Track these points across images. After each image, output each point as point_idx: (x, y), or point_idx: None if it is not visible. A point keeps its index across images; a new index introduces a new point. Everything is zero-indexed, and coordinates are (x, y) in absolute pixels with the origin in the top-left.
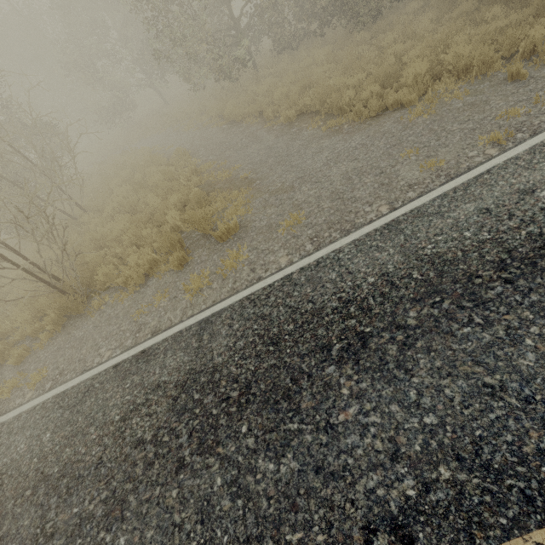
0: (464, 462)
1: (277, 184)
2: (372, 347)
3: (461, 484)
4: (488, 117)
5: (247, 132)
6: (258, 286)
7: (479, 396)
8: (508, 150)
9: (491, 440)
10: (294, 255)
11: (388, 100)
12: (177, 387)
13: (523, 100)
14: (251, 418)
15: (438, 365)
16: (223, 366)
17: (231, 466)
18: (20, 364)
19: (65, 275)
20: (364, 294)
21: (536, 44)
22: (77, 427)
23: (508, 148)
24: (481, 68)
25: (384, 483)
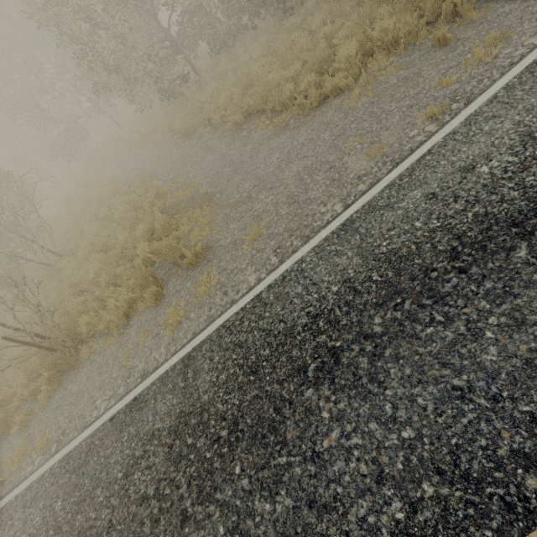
0: (445, 475)
1: (235, 196)
2: (344, 362)
3: (444, 499)
4: (423, 91)
5: (200, 143)
6: (231, 311)
7: (449, 401)
8: (445, 124)
9: (467, 447)
10: (261, 271)
11: (326, 87)
12: (171, 434)
13: (453, 66)
14: (243, 457)
15: (407, 373)
16: (210, 404)
17: (230, 512)
18: (25, 430)
19: (50, 331)
20: (330, 305)
21: (457, 4)
22: (85, 490)
23: (446, 122)
24: (409, 38)
25: (373, 509)
